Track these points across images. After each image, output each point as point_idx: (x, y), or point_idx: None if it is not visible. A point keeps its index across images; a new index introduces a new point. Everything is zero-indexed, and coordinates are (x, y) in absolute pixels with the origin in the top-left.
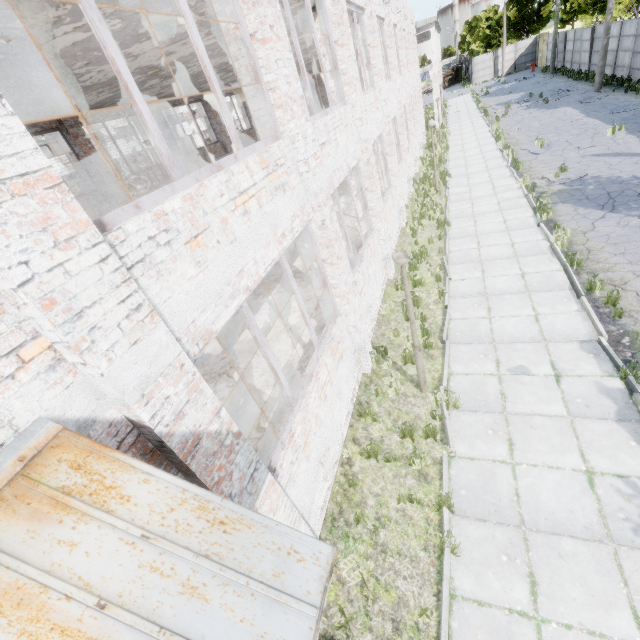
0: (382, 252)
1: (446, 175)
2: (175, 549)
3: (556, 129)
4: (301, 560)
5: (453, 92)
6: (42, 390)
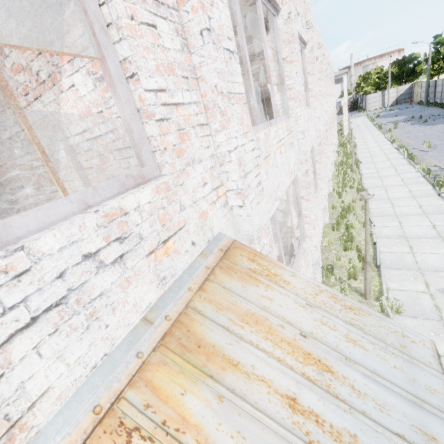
0: (322, 204)
1: (358, 162)
2: (330, 316)
3: (438, 137)
4: (413, 342)
5: (352, 115)
6: (221, 217)
